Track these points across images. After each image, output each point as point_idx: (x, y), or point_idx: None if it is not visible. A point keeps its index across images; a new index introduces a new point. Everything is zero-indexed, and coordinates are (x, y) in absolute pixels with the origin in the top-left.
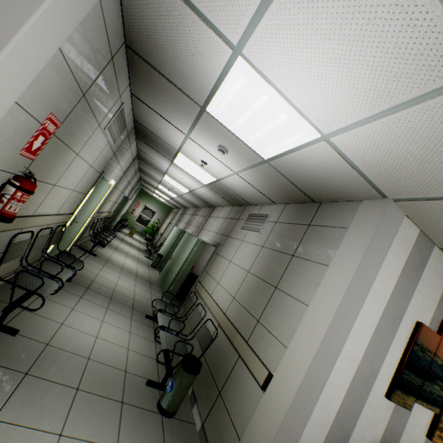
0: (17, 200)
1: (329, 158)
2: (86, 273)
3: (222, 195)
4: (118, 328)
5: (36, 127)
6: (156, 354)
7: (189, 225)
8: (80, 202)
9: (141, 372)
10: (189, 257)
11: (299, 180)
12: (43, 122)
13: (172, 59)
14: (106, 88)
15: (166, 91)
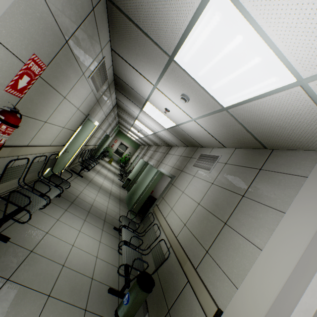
0: (2, 132)
1: (298, 106)
2: (73, 190)
3: (179, 137)
4: (90, 238)
5: (19, 65)
6: (119, 262)
7: (151, 158)
8: (70, 137)
9: (105, 279)
10: (149, 184)
11: (255, 127)
12: (26, 62)
13: (146, 5)
14: (89, 39)
15: (139, 42)
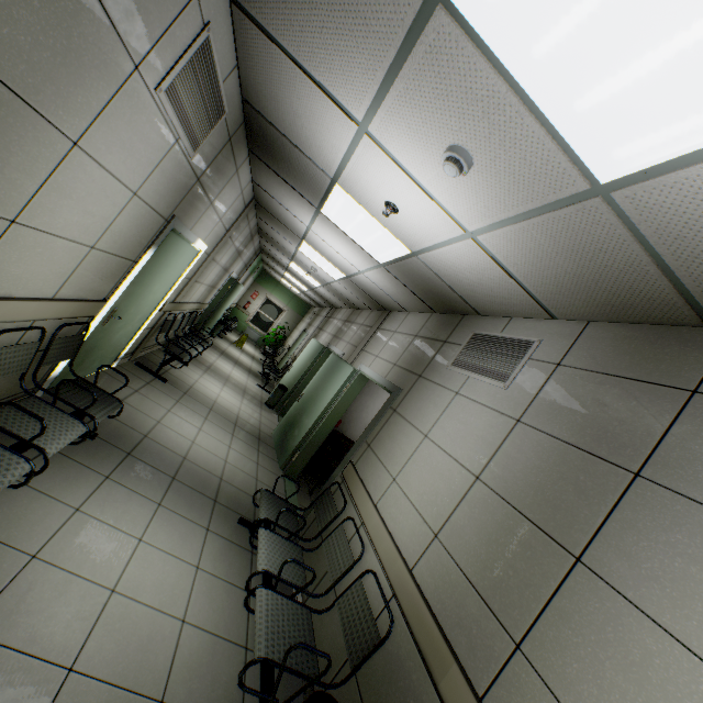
0: None
1: None
2: (135, 419)
3: (414, 288)
4: (171, 558)
5: None
6: (247, 630)
7: (338, 339)
8: (122, 277)
9: (202, 696)
10: (333, 403)
11: (702, 255)
12: None
13: None
14: None
15: None
